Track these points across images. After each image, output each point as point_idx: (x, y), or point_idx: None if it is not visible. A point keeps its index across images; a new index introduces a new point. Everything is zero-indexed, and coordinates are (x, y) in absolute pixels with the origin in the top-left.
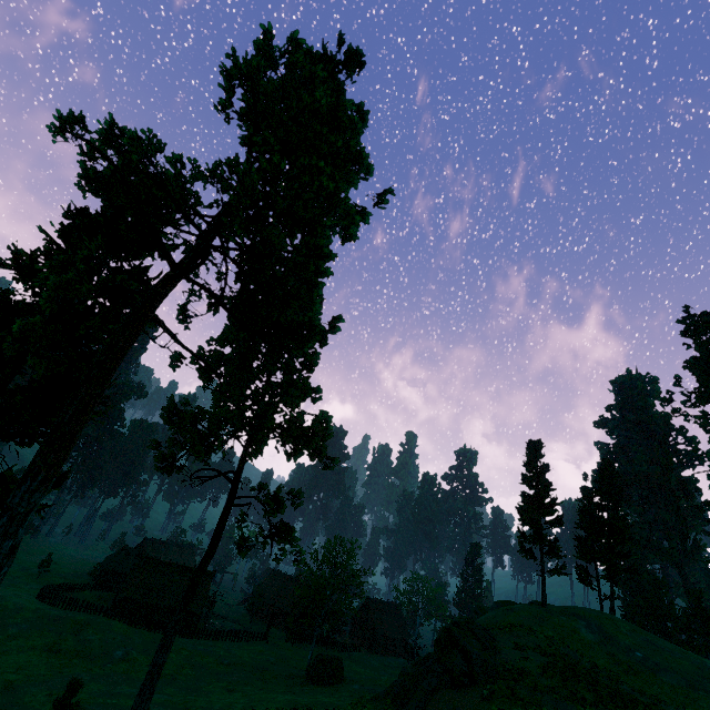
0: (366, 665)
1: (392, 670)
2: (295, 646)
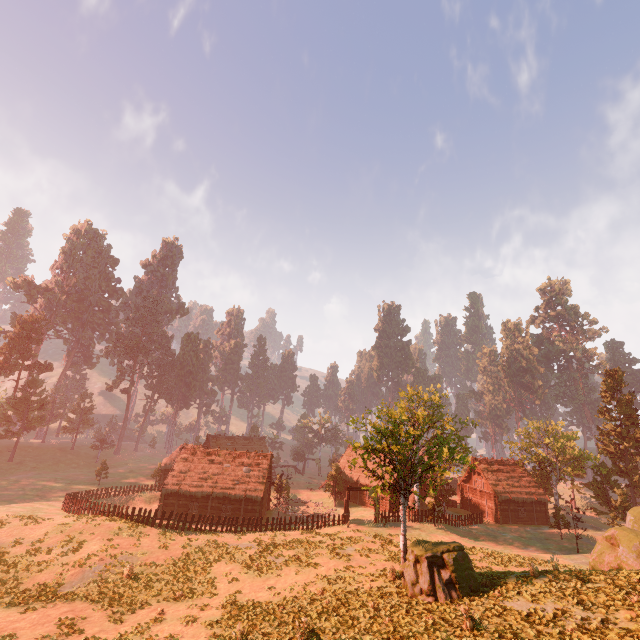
0: (498, 540)
1: (540, 544)
2: (388, 526)
